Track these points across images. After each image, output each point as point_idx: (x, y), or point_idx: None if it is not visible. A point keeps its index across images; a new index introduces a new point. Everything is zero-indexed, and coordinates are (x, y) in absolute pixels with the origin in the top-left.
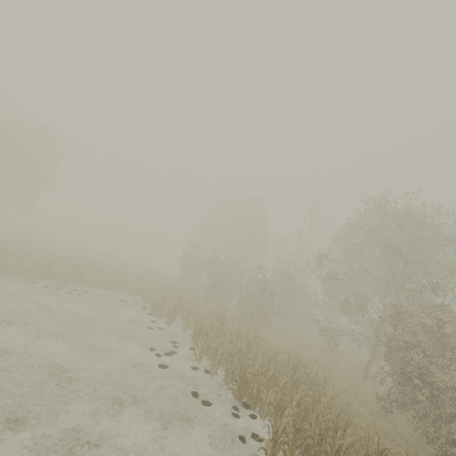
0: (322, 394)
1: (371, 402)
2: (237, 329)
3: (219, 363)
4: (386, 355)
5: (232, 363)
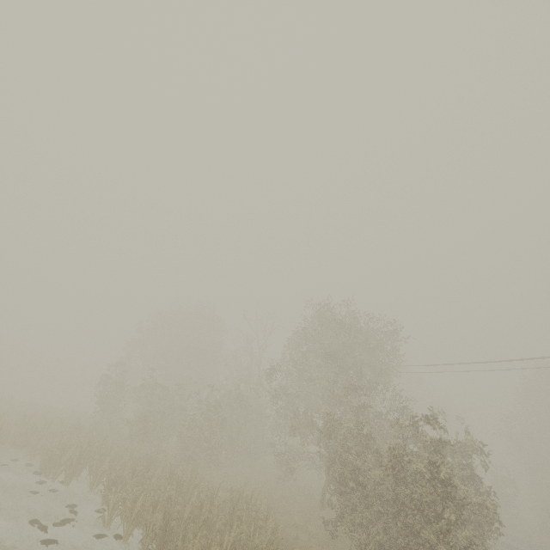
0: (263, 530)
1: (322, 533)
2: (168, 470)
3: (137, 519)
4: (330, 469)
5: (154, 514)
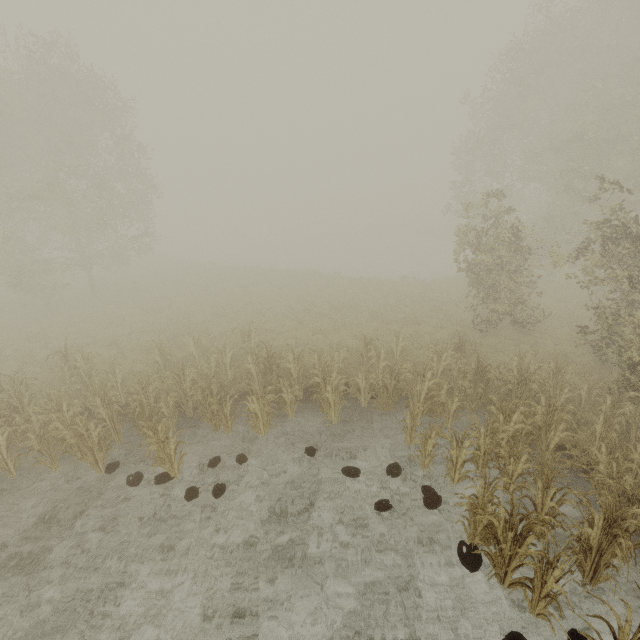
0: None
1: None
2: None
3: None
4: None
5: None
